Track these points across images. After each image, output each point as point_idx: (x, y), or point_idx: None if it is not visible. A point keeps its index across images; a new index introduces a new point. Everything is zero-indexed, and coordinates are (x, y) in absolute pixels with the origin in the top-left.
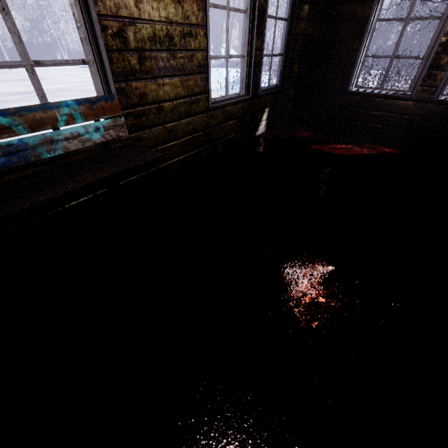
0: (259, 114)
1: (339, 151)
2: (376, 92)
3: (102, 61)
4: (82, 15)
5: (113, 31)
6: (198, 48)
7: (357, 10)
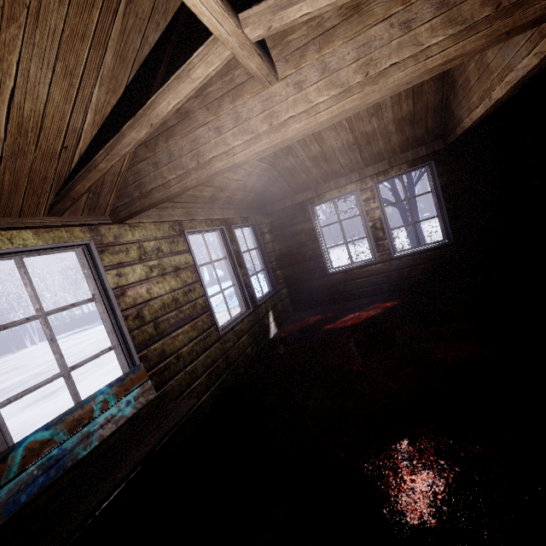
0: (265, 319)
1: (351, 322)
2: (351, 267)
3: (126, 341)
4: (109, 316)
5: (133, 317)
6: (198, 296)
7: (303, 227)
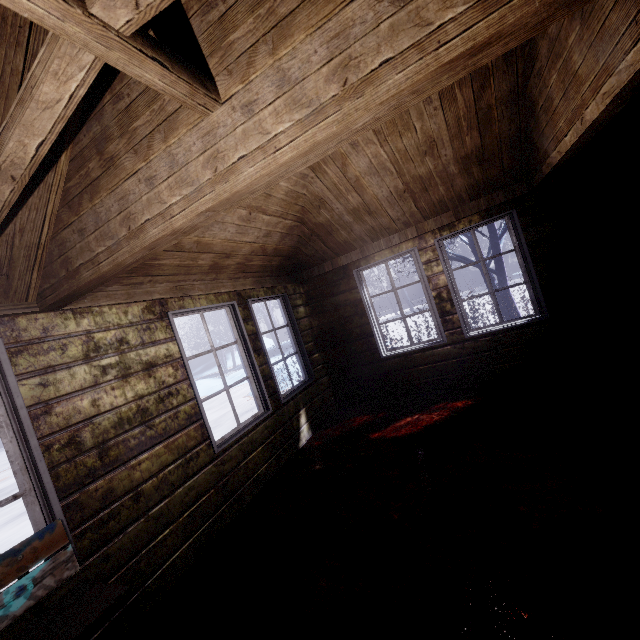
0: (293, 421)
1: (406, 430)
2: (410, 349)
3: (43, 484)
4: (19, 447)
5: (61, 444)
6: (183, 401)
7: (348, 297)
